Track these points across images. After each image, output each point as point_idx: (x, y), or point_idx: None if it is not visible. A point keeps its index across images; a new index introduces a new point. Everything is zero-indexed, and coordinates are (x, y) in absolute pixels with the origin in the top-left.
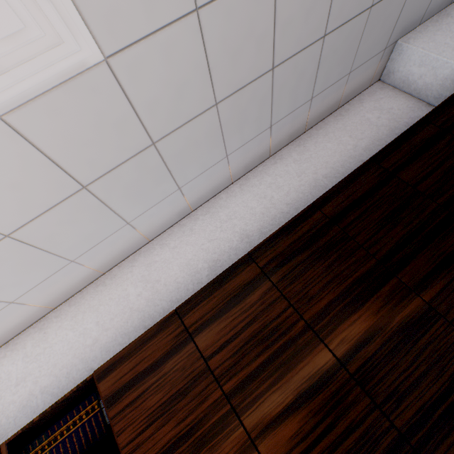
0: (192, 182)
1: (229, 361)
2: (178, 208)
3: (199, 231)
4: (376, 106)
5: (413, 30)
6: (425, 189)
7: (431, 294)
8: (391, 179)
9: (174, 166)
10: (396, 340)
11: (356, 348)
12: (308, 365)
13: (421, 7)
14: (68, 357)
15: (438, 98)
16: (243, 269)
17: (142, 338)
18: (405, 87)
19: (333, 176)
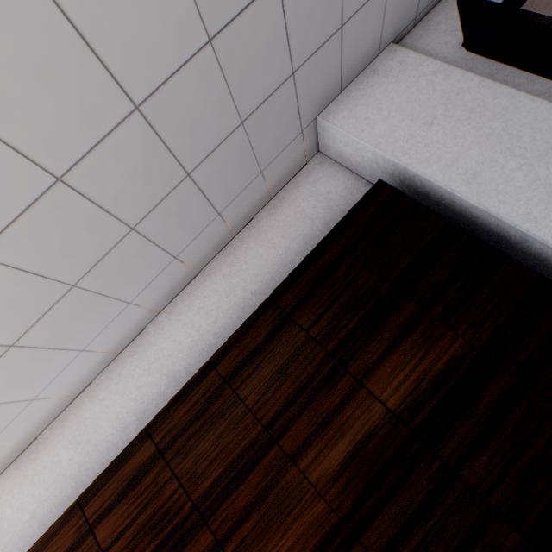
0: (97, 339)
1: (124, 551)
2: (96, 361)
3: (128, 377)
4: (313, 191)
5: (336, 98)
6: (317, 333)
7: (307, 461)
8: (287, 322)
9: (59, 343)
10: (270, 516)
11: (235, 528)
12: (192, 549)
13: (330, 80)
14: (9, 536)
15: (373, 177)
16: (140, 447)
17: (49, 534)
18: (343, 162)
19: (262, 292)
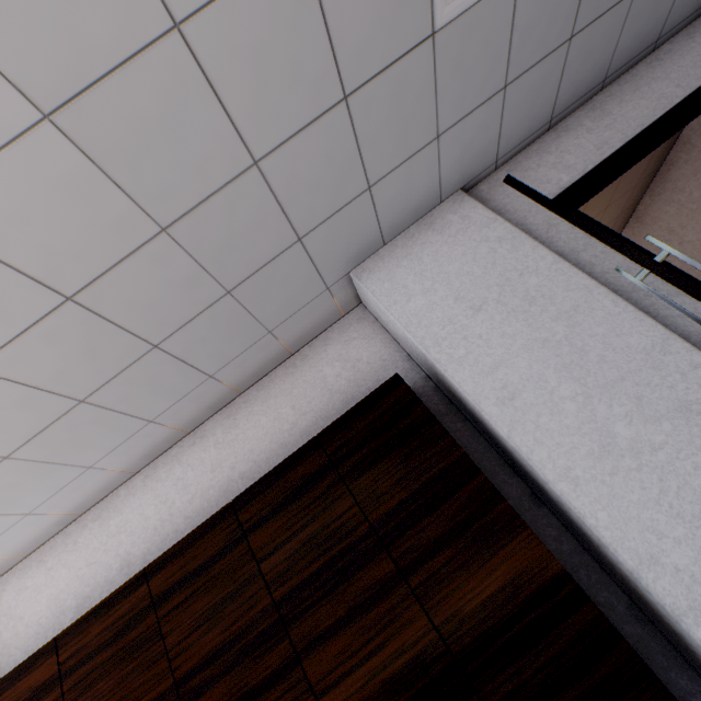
0: (48, 502)
1: None
2: (50, 522)
3: (83, 547)
4: (342, 353)
5: (377, 252)
6: (269, 569)
7: None
8: (241, 542)
9: None
10: None
11: None
12: None
13: (363, 237)
14: None
15: (412, 354)
16: (44, 661)
17: None
18: (384, 324)
19: (251, 476)
